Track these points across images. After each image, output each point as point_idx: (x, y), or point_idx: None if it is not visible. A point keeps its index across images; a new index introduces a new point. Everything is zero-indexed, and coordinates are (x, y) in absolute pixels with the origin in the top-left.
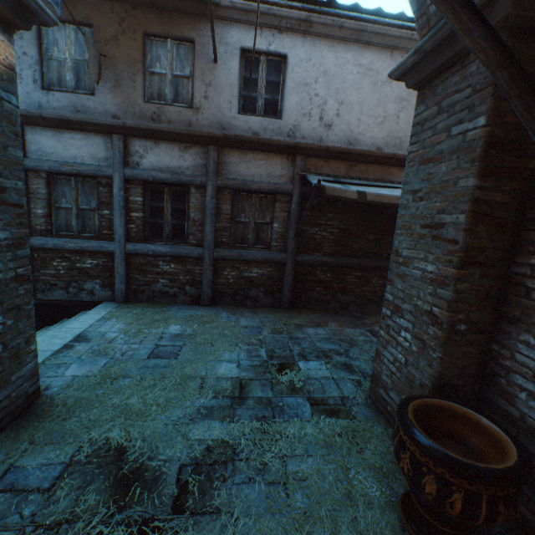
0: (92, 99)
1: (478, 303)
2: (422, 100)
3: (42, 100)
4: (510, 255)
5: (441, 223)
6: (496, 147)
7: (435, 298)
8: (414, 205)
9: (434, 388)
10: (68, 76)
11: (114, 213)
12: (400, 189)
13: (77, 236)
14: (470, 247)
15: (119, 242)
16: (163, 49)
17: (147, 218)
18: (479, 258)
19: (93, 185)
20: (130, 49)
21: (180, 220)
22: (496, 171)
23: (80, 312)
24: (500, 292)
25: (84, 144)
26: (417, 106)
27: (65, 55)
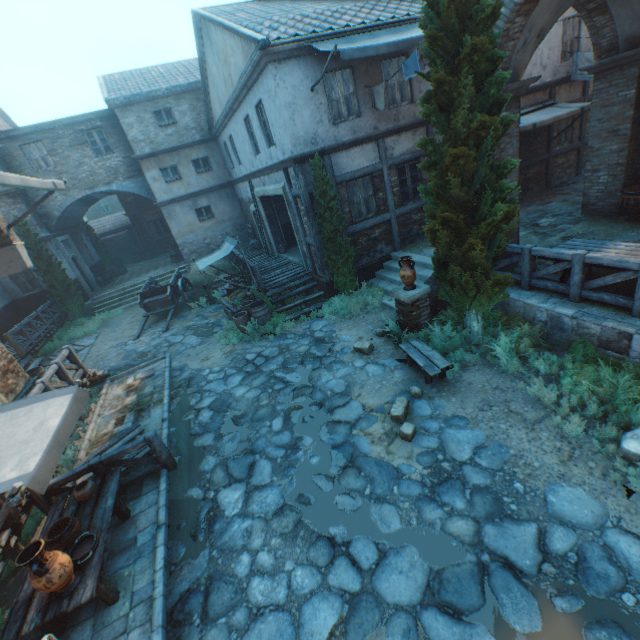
0: (361, 121)
1: (633, 153)
2: (597, 80)
3: (335, 133)
4: (639, 133)
5: (617, 130)
6: (637, 99)
7: (618, 157)
8: (599, 126)
9: (622, 188)
10: (343, 109)
11: (386, 194)
12: (534, 113)
13: (366, 218)
14: (631, 135)
15: (392, 212)
16: (389, 67)
17: (399, 190)
18: (633, 138)
19: (367, 181)
20: (375, 76)
21: (415, 184)
22: (637, 107)
23: (381, 265)
24: (638, 147)
25: (362, 154)
26: (594, 83)
27: (338, 95)
